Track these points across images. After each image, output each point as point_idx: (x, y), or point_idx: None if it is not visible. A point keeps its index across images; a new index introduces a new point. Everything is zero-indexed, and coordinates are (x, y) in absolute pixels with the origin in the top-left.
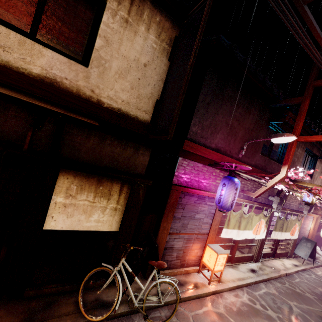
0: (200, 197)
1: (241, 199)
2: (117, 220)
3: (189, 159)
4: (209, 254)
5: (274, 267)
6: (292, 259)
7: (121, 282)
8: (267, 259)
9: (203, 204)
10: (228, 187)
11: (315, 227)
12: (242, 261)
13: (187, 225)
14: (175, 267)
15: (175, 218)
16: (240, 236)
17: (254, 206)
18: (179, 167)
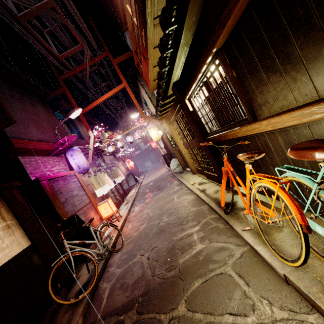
0: (64, 179)
1: None
2: (20, 234)
3: (28, 156)
4: (103, 209)
5: (131, 196)
6: (132, 189)
7: (76, 278)
8: (125, 197)
9: (70, 183)
10: (76, 154)
11: (125, 168)
12: (118, 206)
13: (75, 203)
14: None
15: (63, 203)
16: (105, 190)
17: (95, 168)
18: (26, 165)
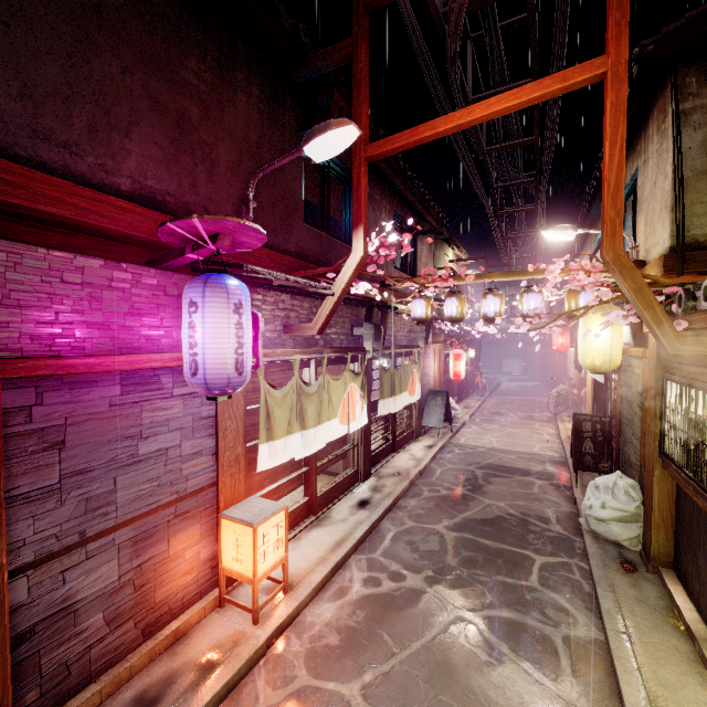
0: (136, 379)
1: (286, 351)
2: None
3: (15, 240)
4: (232, 539)
5: (400, 470)
6: (423, 438)
7: None
8: (384, 461)
9: (156, 401)
10: (206, 310)
11: (441, 367)
12: (337, 495)
13: (112, 497)
14: (118, 656)
15: (29, 499)
16: (313, 443)
17: (326, 358)
18: None
